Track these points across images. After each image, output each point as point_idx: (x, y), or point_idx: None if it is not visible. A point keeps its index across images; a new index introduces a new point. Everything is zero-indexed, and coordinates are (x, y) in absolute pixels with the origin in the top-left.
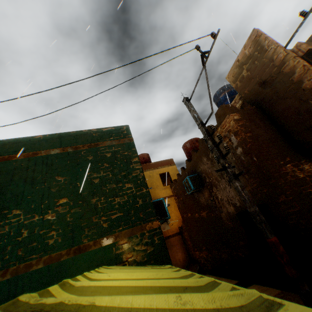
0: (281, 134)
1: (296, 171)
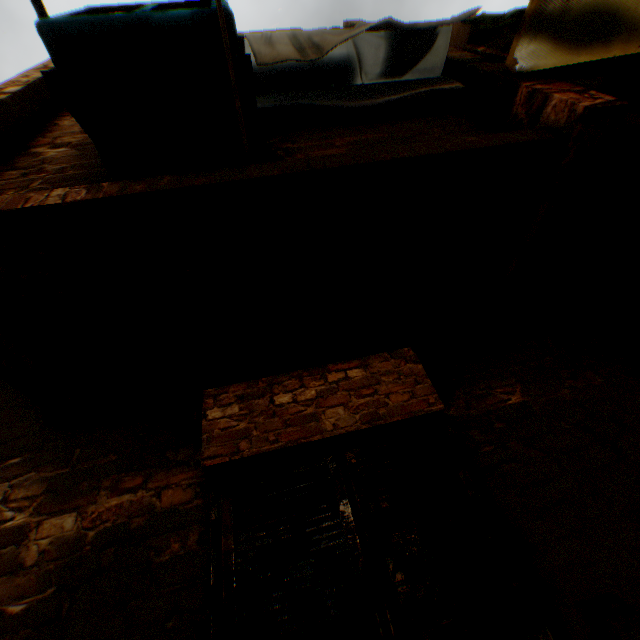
0: None
1: None
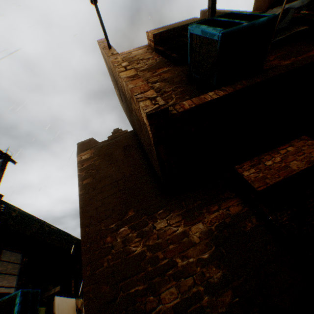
0: (146, 165)
1: (133, 239)
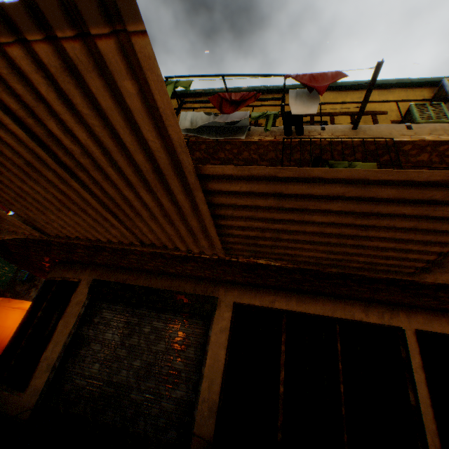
0: None
1: None
